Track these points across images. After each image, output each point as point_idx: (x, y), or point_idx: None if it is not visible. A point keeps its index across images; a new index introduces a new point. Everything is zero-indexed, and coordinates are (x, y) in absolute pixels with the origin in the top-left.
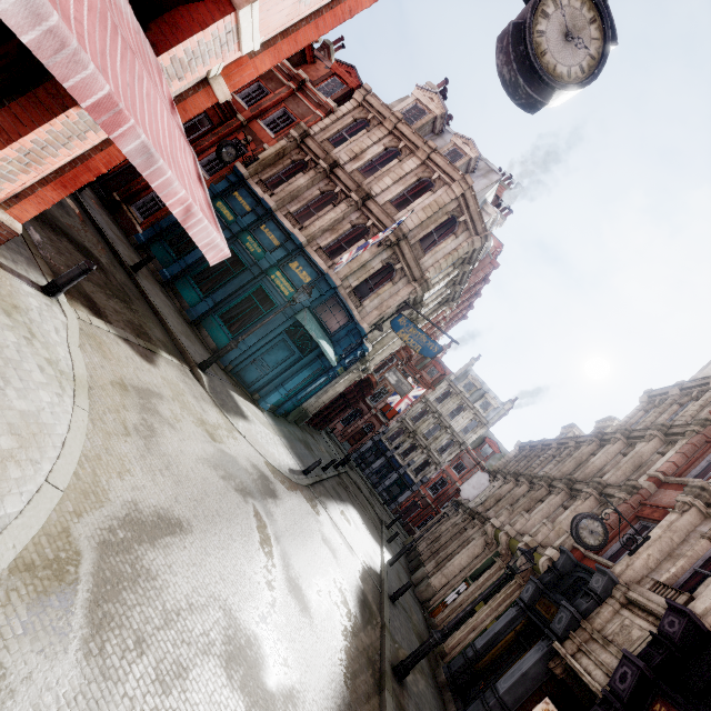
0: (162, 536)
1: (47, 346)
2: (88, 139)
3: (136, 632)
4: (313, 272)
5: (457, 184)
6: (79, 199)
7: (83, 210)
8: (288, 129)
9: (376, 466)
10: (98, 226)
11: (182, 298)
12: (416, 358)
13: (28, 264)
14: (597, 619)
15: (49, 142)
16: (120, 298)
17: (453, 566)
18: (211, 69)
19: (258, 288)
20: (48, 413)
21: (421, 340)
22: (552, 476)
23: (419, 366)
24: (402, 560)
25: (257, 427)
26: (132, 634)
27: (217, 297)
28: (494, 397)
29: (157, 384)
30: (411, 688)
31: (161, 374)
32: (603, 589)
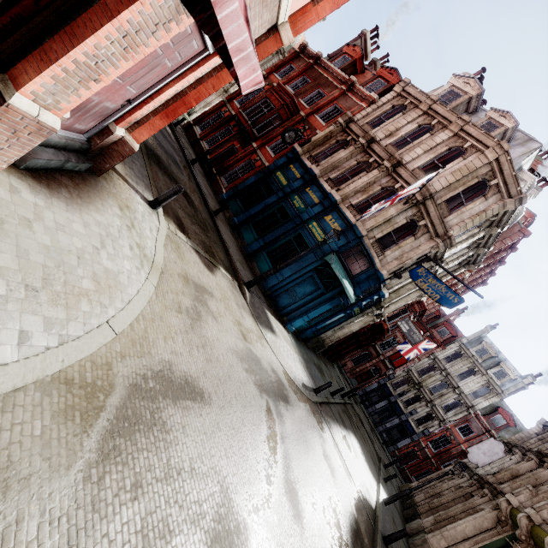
0: (184, 398)
1: (140, 236)
2: (172, 31)
3: (136, 475)
4: (343, 224)
5: (490, 150)
6: (191, 168)
7: (192, 175)
8: (336, 118)
9: (378, 406)
10: (199, 184)
11: (243, 238)
12: (427, 317)
13: (145, 188)
14: None
15: (141, 27)
16: (201, 226)
17: (455, 530)
18: (280, 8)
19: (297, 234)
20: (125, 277)
21: (440, 290)
22: None
23: (430, 324)
24: (397, 504)
25: (281, 341)
26: (132, 476)
27: (267, 238)
28: (512, 367)
29: (211, 286)
30: None
31: (216, 281)
32: None
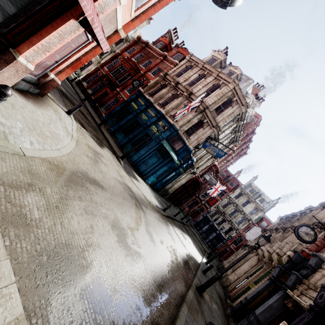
0: (95, 185)
1: (65, 124)
2: (76, 34)
3: (79, 195)
4: (168, 125)
5: (230, 84)
6: (84, 103)
7: (85, 106)
8: (159, 73)
9: (204, 228)
10: (89, 111)
11: (117, 138)
12: (223, 177)
13: (63, 106)
14: (312, 278)
15: (65, 32)
16: (93, 128)
17: (240, 270)
18: (117, 24)
19: (146, 133)
20: (62, 137)
21: (216, 151)
22: (295, 225)
23: (225, 181)
24: (215, 269)
25: (142, 186)
26: (78, 195)
27: (130, 136)
28: (266, 196)
29: (102, 153)
30: (207, 301)
31: (104, 152)
32: (315, 264)
